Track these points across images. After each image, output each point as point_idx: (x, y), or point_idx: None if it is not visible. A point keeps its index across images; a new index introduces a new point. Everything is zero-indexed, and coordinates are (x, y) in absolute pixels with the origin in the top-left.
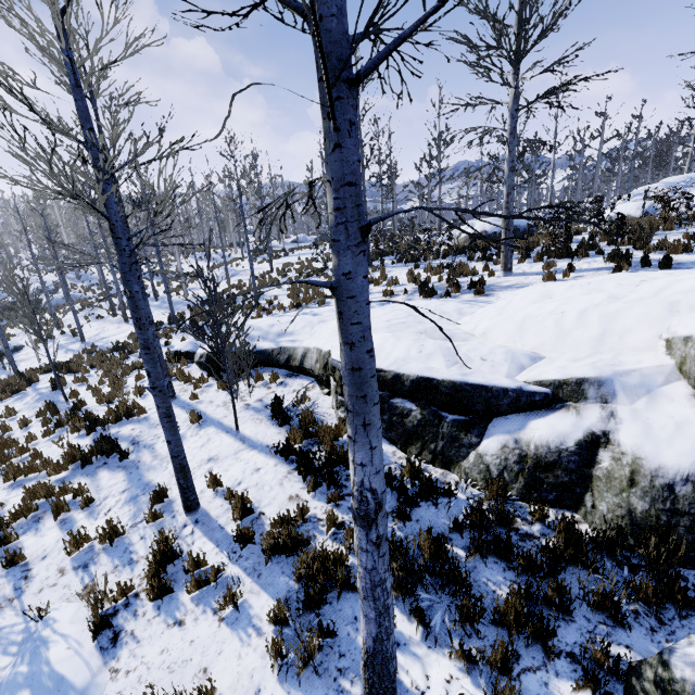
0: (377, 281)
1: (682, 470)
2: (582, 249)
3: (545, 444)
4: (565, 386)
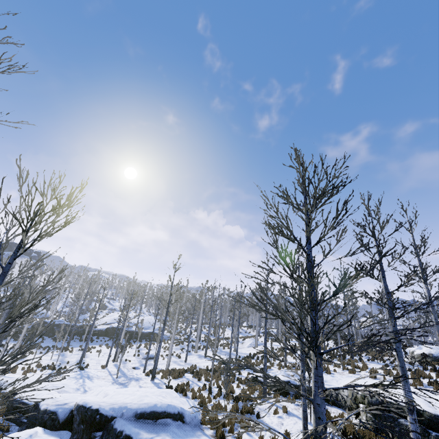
0: (362, 368)
1: None
2: None
3: None
4: None
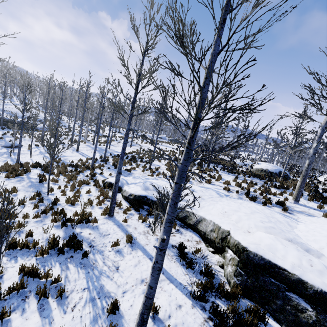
0: (217, 179)
1: None
2: None
3: None
4: None
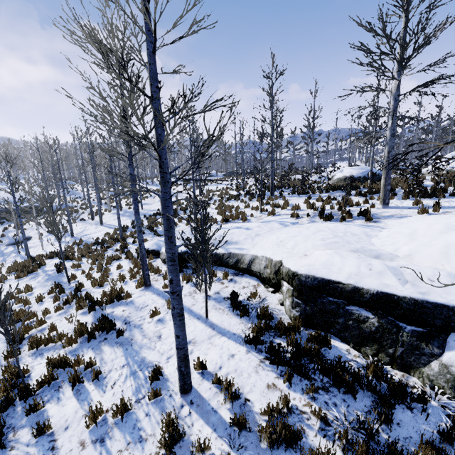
0: (283, 206)
1: None
2: (440, 192)
3: None
4: None
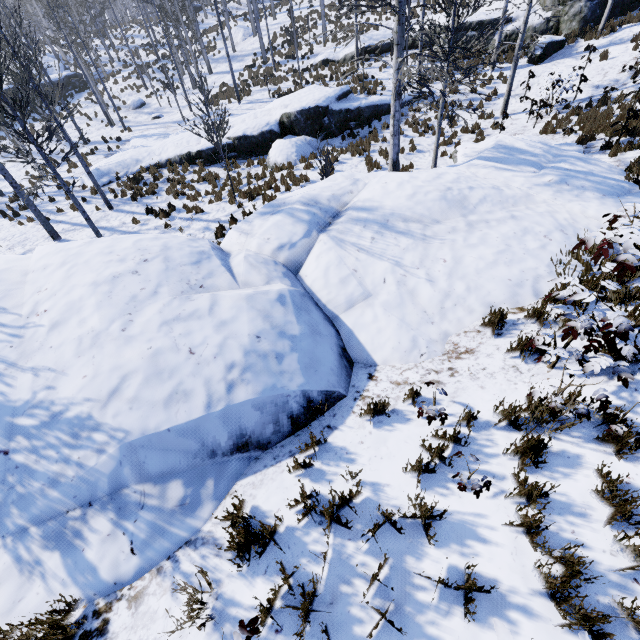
0: None
1: (537, 23)
2: None
3: (511, 30)
4: (516, 14)
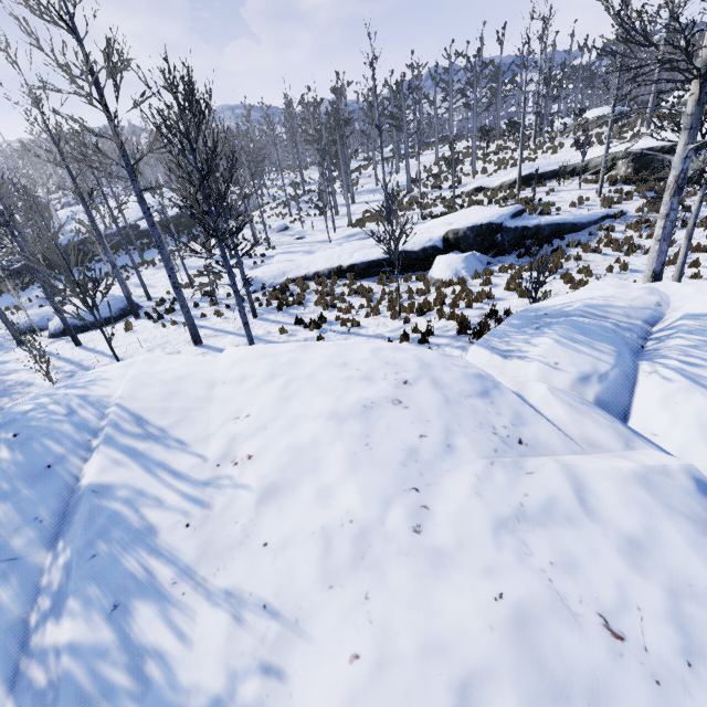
0: (561, 146)
1: None
2: None
3: None
4: None
